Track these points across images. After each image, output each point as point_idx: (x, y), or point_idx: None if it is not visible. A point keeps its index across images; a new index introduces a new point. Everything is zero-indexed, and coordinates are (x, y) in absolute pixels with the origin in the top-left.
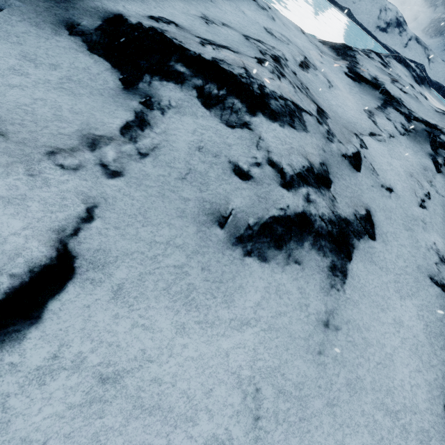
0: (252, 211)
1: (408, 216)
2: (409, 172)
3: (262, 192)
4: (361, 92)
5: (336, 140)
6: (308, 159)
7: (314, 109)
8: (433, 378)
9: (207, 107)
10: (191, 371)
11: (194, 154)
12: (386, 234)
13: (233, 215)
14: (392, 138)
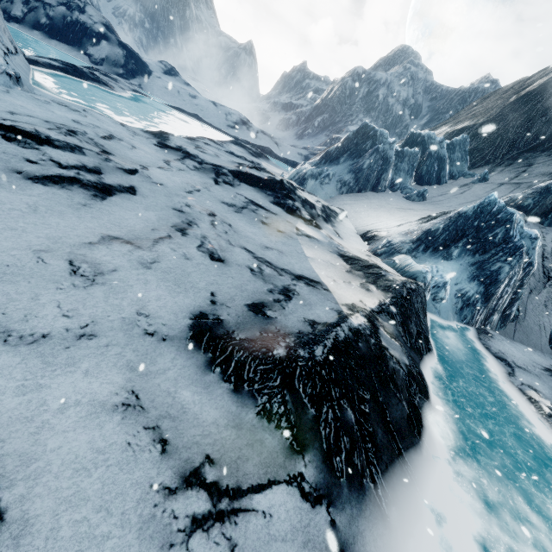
0: (38, 172)
1: (171, 193)
2: (186, 182)
3: (46, 168)
4: (166, 153)
5: (114, 162)
6: (82, 163)
7: (98, 150)
8: (151, 225)
9: (9, 141)
10: (3, 198)
11: (1, 154)
12: (147, 196)
13: (27, 172)
14: (182, 171)
